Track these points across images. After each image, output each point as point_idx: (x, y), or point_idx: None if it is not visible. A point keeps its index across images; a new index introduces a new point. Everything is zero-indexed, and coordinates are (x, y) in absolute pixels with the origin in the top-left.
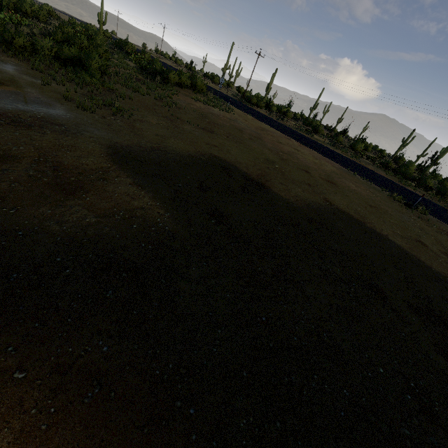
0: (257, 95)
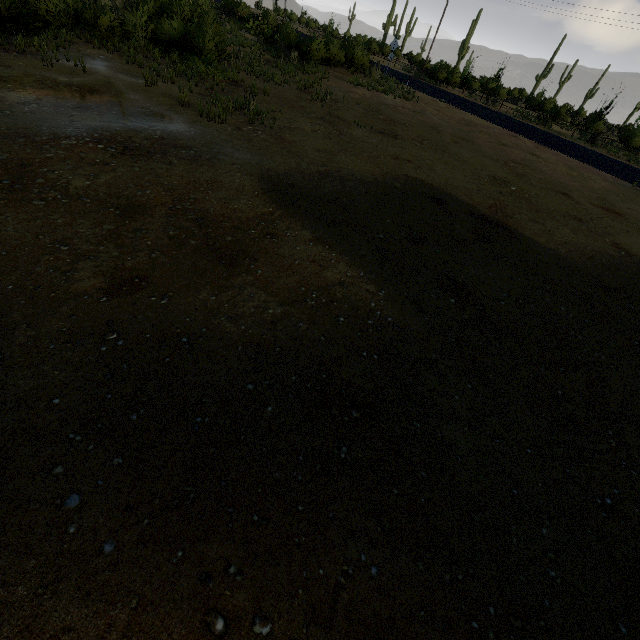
0: (446, 64)
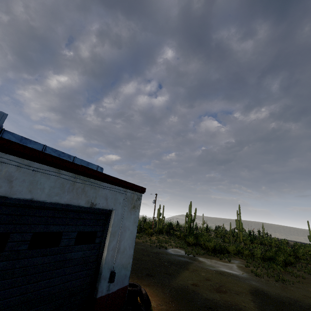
0: None
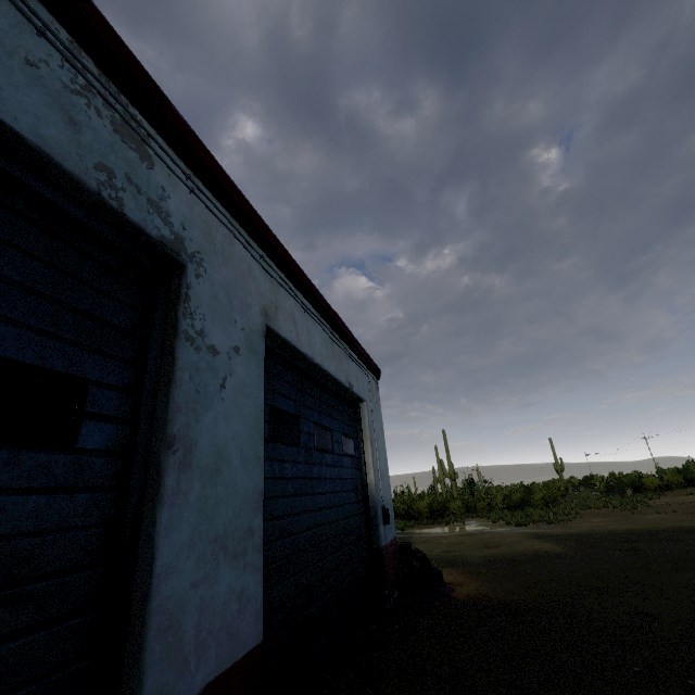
0: None
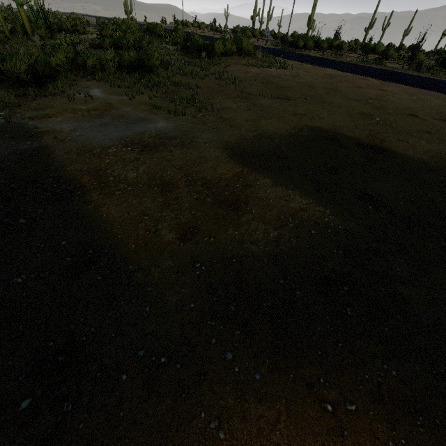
0: (300, 35)
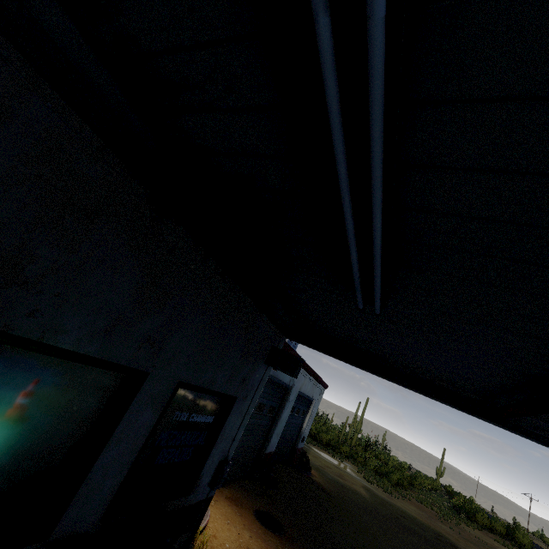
0: None
